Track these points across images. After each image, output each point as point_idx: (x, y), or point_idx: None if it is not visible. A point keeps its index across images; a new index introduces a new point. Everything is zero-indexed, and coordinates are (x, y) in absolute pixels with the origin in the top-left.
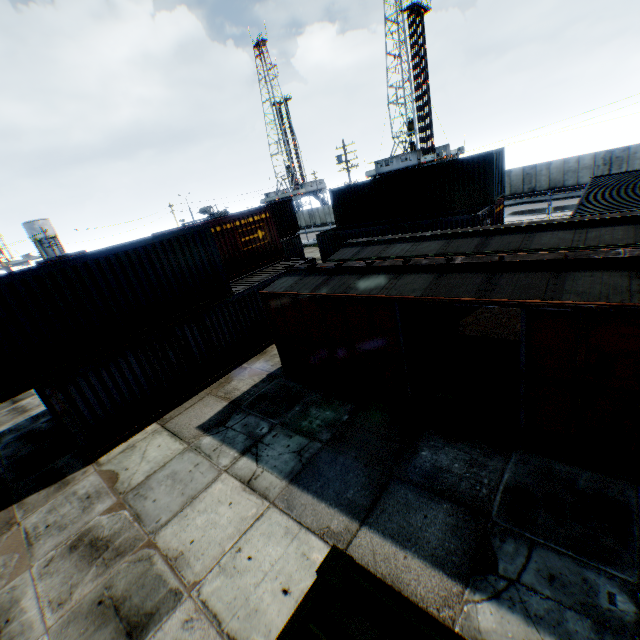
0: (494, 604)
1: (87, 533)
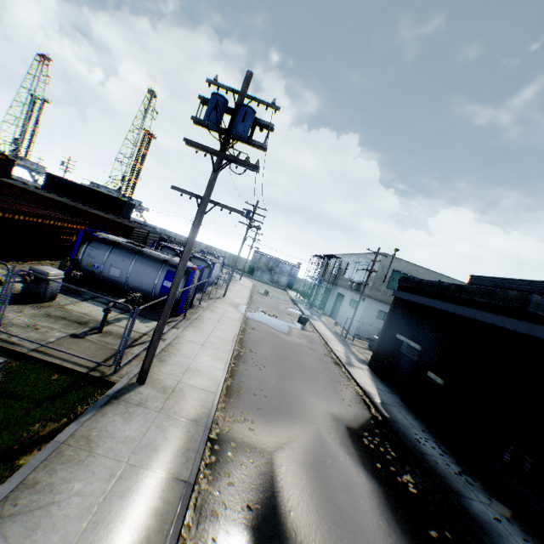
0: None
1: None
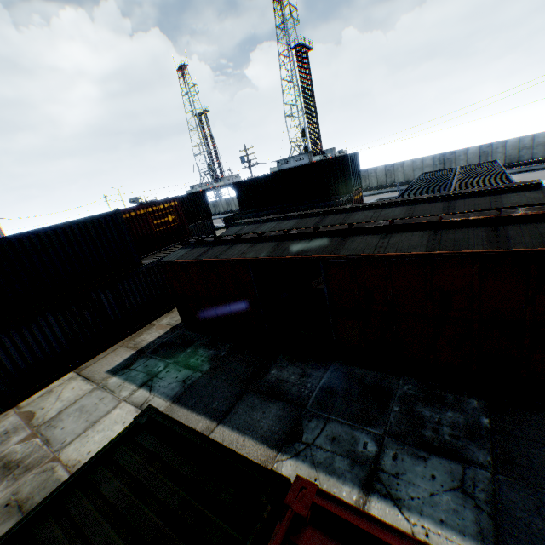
0: (294, 460)
1: (2, 459)
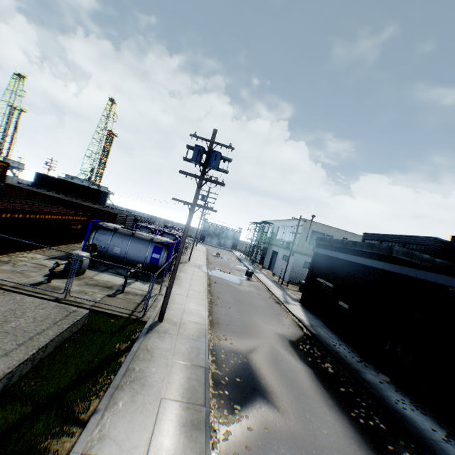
0: None
1: None
